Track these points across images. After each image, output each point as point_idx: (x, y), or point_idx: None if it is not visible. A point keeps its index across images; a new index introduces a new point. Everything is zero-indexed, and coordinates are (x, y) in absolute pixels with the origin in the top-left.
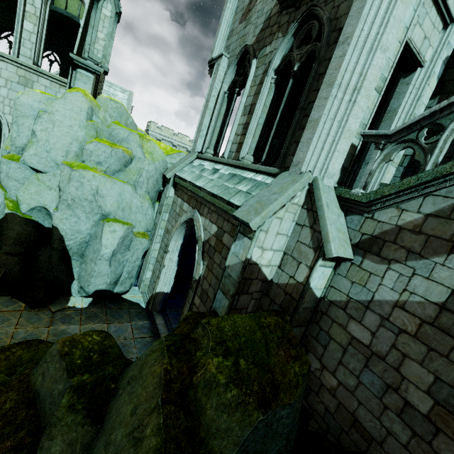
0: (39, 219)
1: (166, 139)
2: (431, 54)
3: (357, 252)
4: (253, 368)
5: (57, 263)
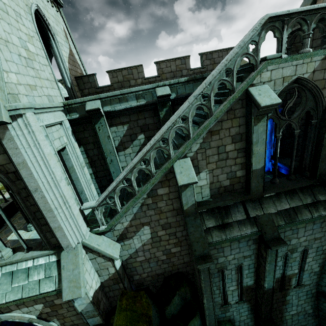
0: None
1: None
2: (65, 137)
3: (120, 242)
4: (139, 323)
5: None
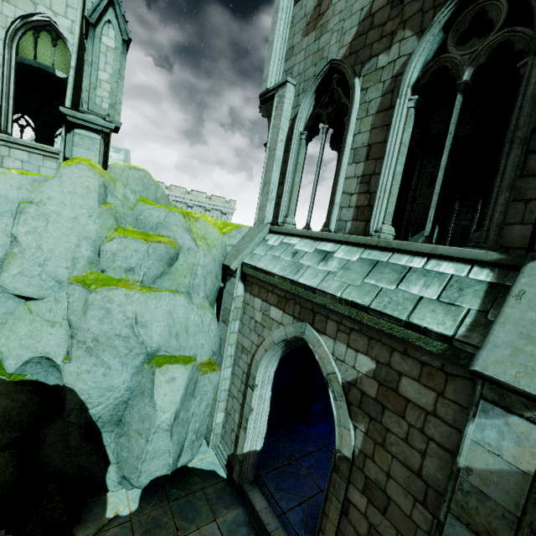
0: (38, 376)
1: (178, 200)
2: None
3: None
4: None
5: (77, 445)
